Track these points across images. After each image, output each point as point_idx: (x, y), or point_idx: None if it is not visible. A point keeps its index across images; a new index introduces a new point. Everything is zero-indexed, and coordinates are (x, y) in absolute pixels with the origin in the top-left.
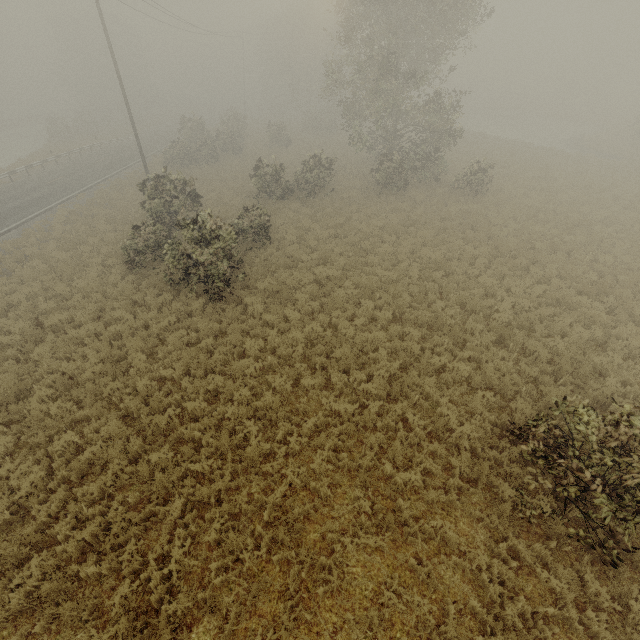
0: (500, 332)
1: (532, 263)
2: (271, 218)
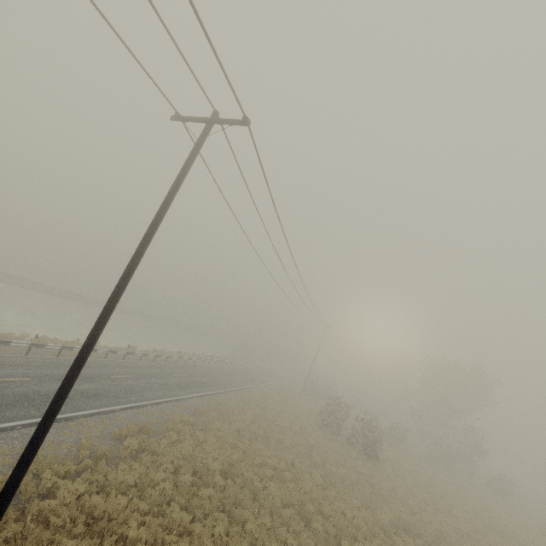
0: None
1: None
2: None
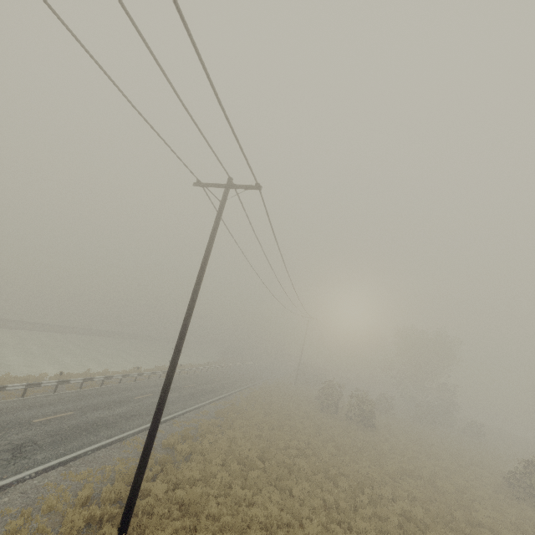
0: (500, 472)
1: None
2: None
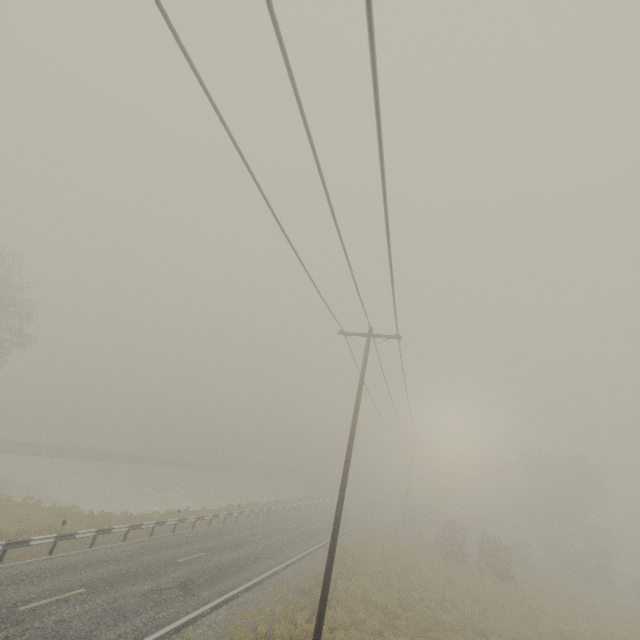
0: None
1: None
2: None
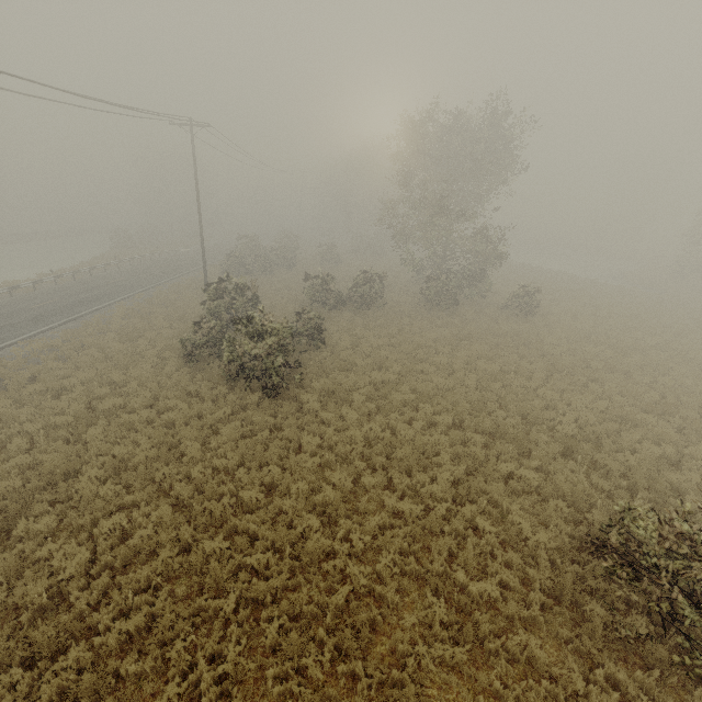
0: (566, 443)
1: (590, 381)
2: (324, 325)
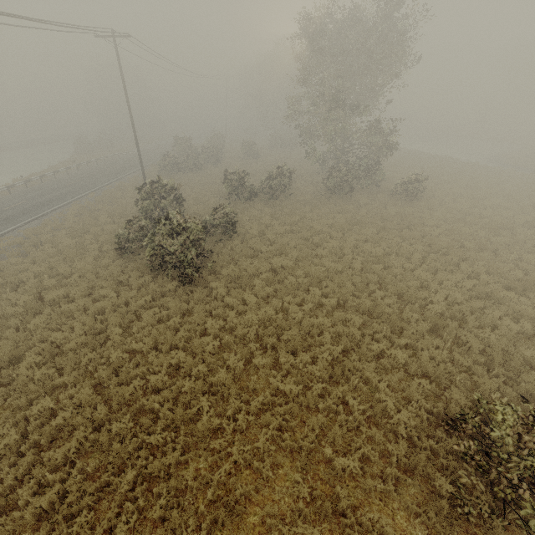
0: (434, 322)
1: (462, 259)
2: (239, 215)
